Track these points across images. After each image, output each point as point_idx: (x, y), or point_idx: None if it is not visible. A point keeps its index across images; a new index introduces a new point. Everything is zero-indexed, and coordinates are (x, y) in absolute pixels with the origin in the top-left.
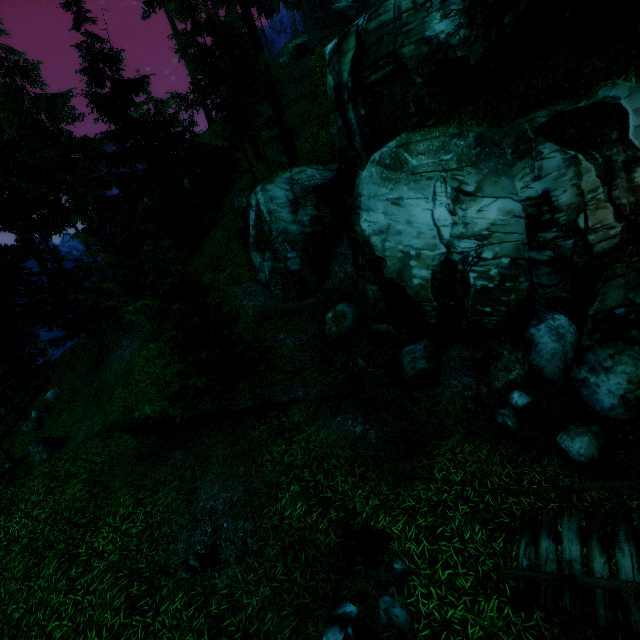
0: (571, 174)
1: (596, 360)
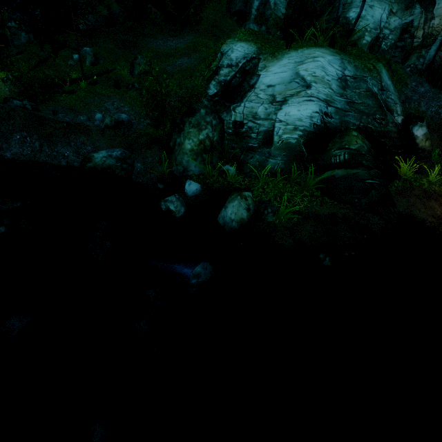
0: (420, 16)
1: None
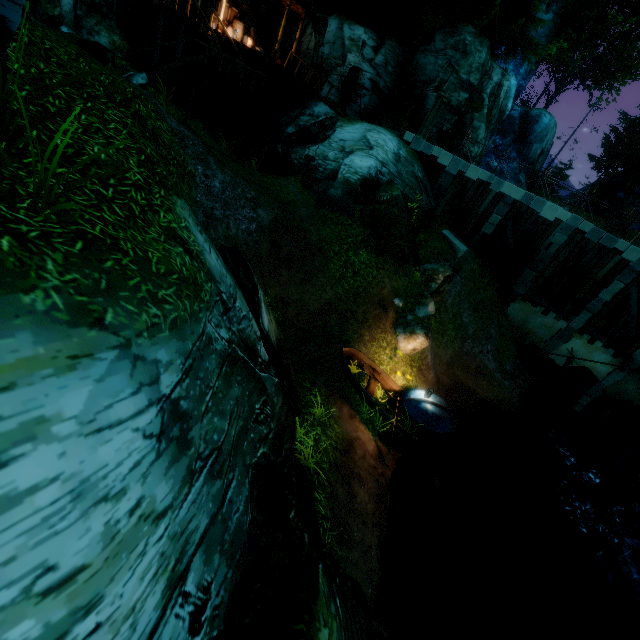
0: None
1: (89, 26)
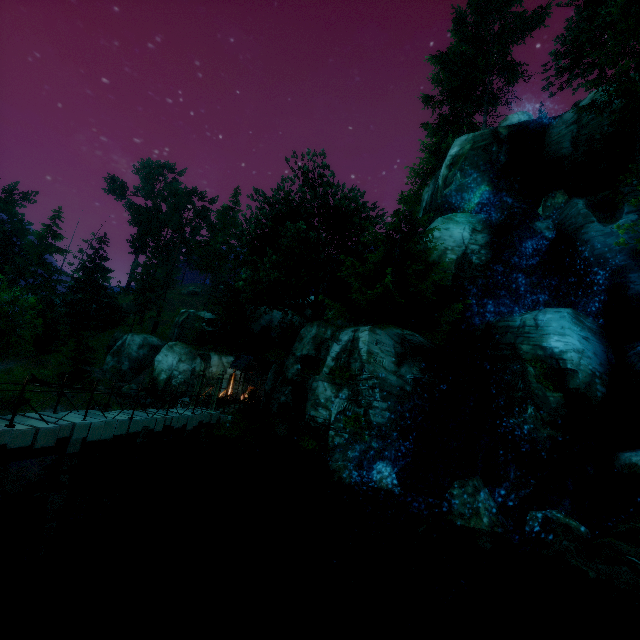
0: (200, 365)
1: None
